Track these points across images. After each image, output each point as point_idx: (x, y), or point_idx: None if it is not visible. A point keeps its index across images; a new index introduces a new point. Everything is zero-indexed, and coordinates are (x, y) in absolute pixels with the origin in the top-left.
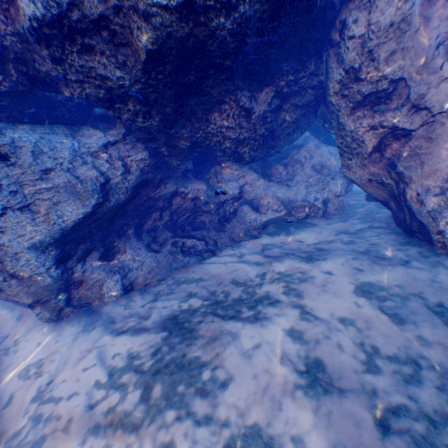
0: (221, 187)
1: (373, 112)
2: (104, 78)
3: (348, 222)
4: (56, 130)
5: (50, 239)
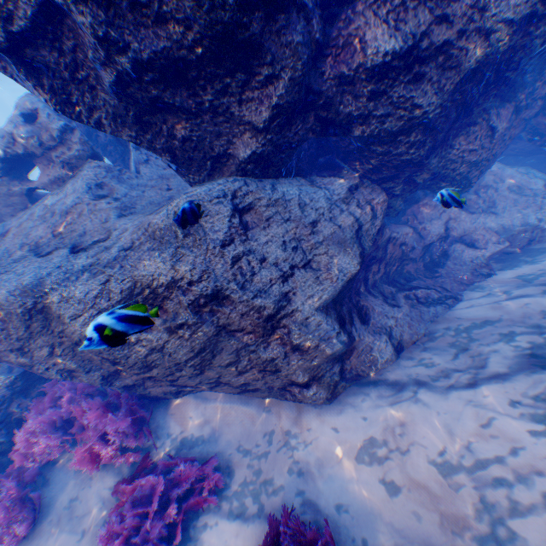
0: (423, 228)
1: None
2: (415, 106)
3: None
4: (300, 182)
5: (329, 298)
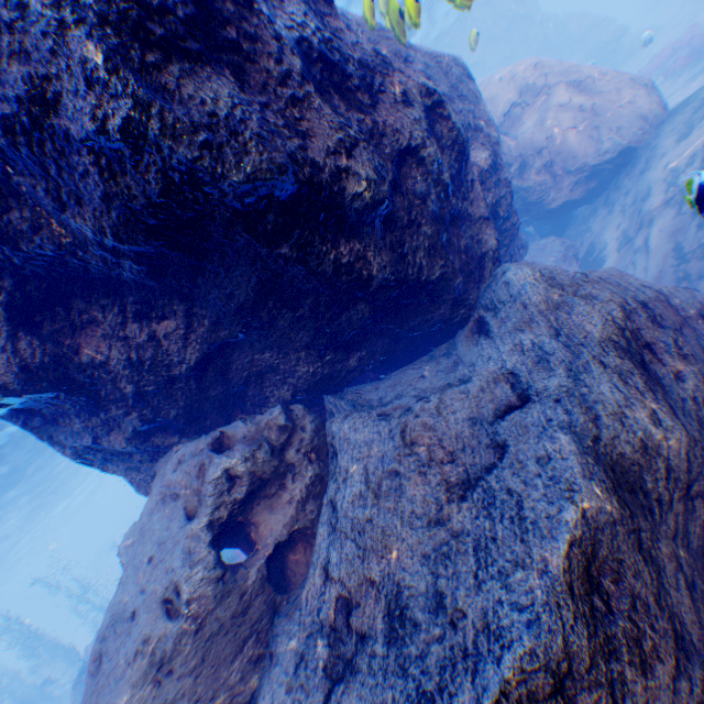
0: None
1: (527, 171)
2: (507, 182)
3: (593, 221)
4: None
5: None
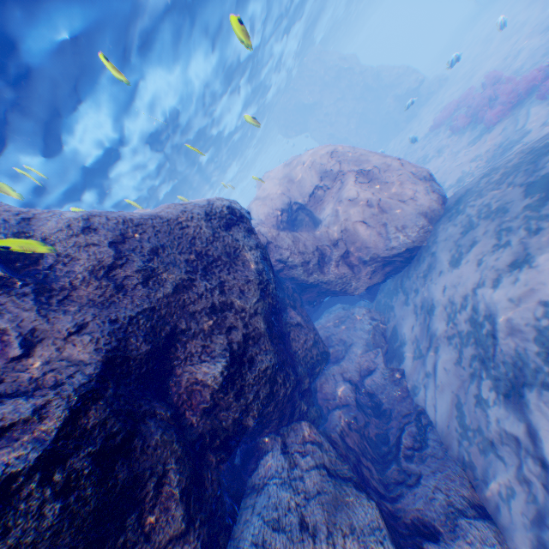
0: (340, 397)
1: (327, 262)
2: (263, 368)
3: (394, 301)
4: (248, 504)
5: None
